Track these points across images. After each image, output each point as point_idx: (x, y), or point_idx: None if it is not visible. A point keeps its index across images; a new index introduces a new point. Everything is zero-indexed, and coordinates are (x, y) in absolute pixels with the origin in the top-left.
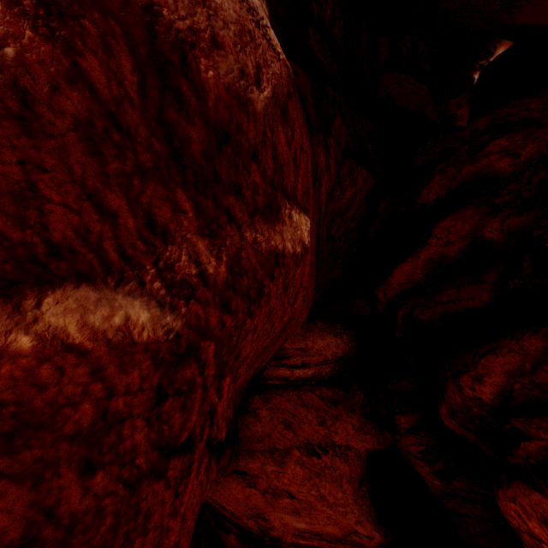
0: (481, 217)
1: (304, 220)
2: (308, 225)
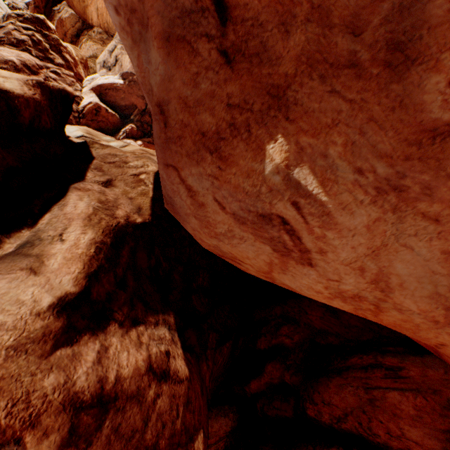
0: (283, 369)
1: (200, 436)
2: (202, 434)
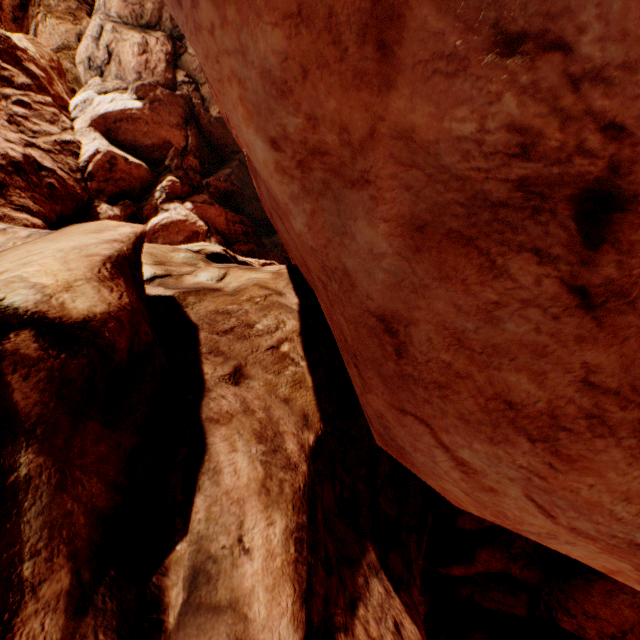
0: (506, 560)
1: None
2: None
